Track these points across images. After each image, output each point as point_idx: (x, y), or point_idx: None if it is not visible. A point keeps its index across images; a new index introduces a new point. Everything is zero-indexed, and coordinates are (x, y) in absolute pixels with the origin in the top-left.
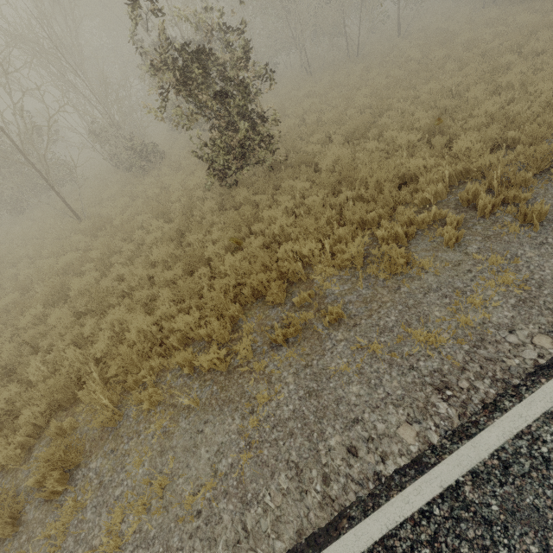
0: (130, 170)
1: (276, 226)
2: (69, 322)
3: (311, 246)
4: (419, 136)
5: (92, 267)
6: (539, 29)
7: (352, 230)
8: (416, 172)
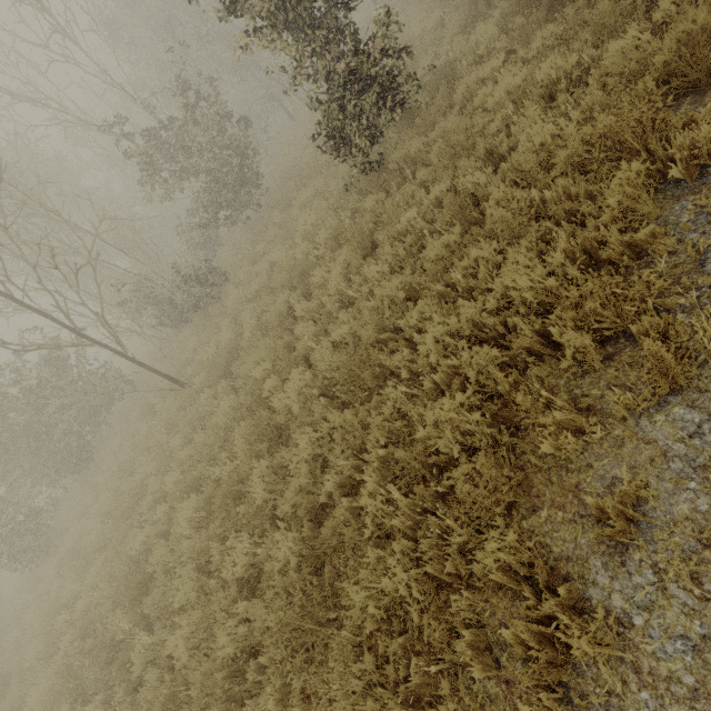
0: (195, 311)
1: (547, 71)
2: (347, 422)
3: None
4: None
5: (273, 385)
6: None
7: None
8: None
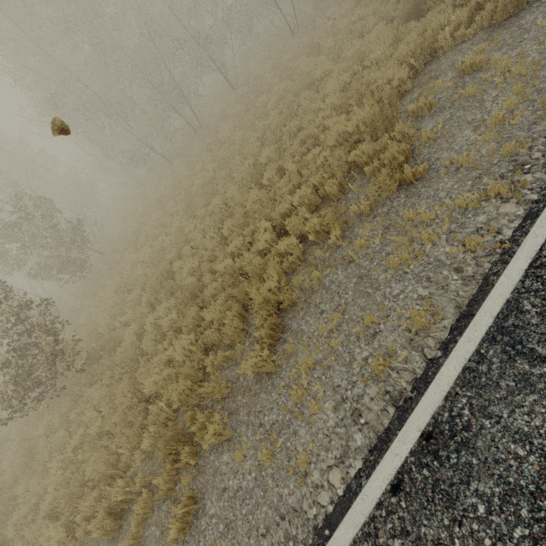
0: None
1: (52, 491)
2: None
3: (55, 540)
4: (175, 314)
5: None
6: (304, 89)
7: (99, 493)
8: (155, 388)
